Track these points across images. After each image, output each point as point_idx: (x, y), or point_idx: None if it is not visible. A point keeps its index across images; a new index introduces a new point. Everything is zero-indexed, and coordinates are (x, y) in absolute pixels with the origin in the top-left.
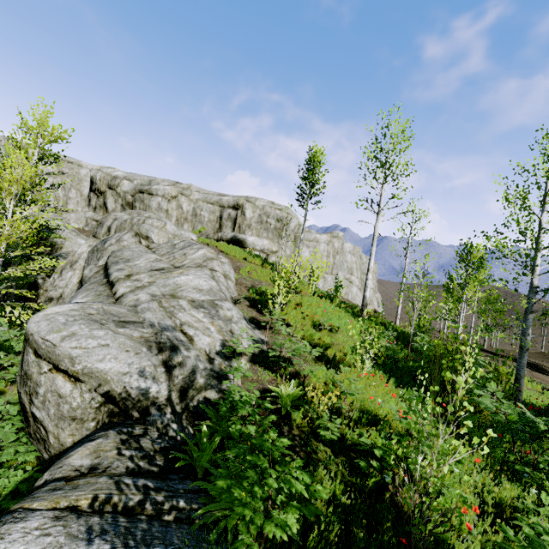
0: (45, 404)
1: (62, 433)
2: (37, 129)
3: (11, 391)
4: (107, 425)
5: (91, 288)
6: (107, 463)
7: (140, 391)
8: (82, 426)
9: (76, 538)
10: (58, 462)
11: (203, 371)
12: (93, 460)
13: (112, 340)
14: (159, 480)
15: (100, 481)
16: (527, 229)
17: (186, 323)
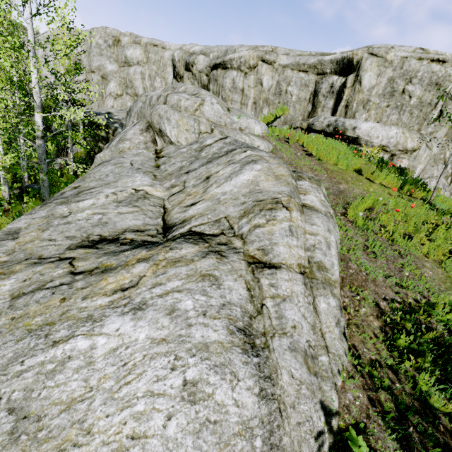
0: None
1: None
2: None
3: None
4: None
5: None
6: None
7: None
8: None
9: None
10: None
11: None
12: None
13: None
14: None
15: None
16: None
17: None
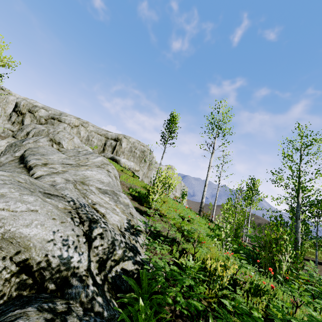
0: None
1: None
2: None
3: None
4: (18, 299)
5: (8, 169)
6: None
7: (61, 260)
8: None
9: None
10: None
11: (121, 243)
12: None
13: (41, 206)
14: None
15: None
16: (299, 170)
17: (97, 203)
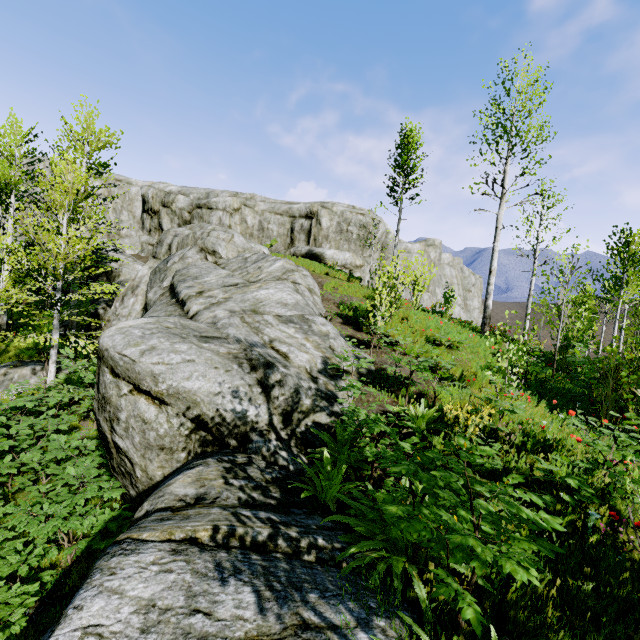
0: (129, 431)
1: (150, 465)
2: (83, 134)
3: (85, 427)
4: (202, 454)
5: (159, 309)
6: (215, 493)
7: (236, 415)
8: (172, 457)
9: (206, 576)
10: (158, 491)
11: (308, 390)
12: (197, 489)
13: (197, 355)
14: (282, 514)
15: (214, 512)
16: None
17: (276, 340)
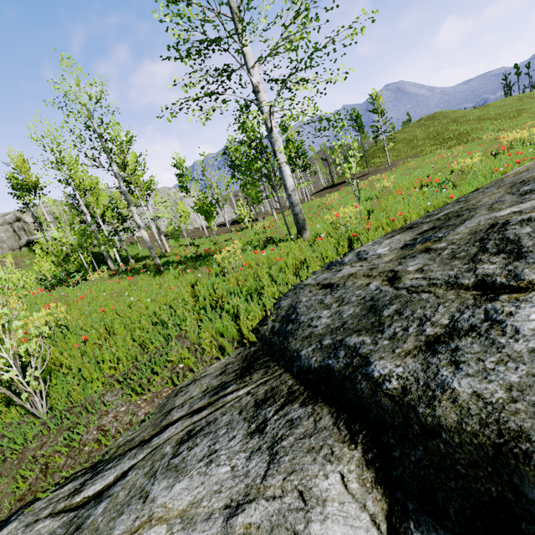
0: None
1: None
2: None
3: None
4: None
5: None
6: None
7: None
8: None
9: None
10: None
11: None
12: None
13: None
14: None
15: None
16: None
17: None
